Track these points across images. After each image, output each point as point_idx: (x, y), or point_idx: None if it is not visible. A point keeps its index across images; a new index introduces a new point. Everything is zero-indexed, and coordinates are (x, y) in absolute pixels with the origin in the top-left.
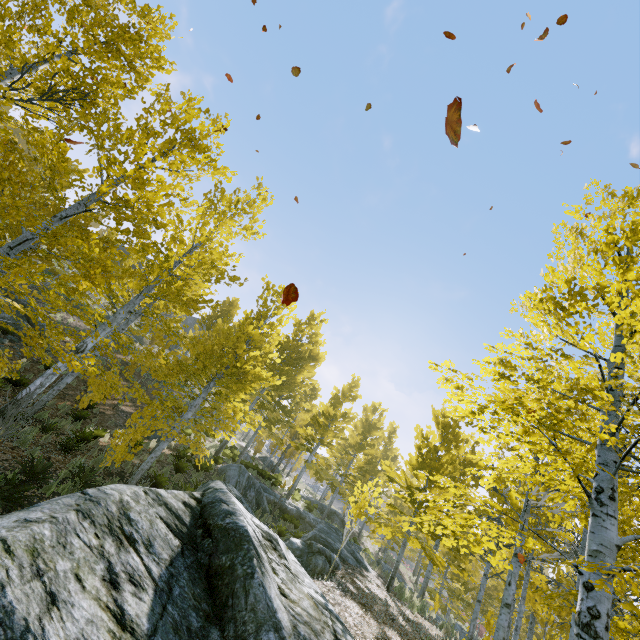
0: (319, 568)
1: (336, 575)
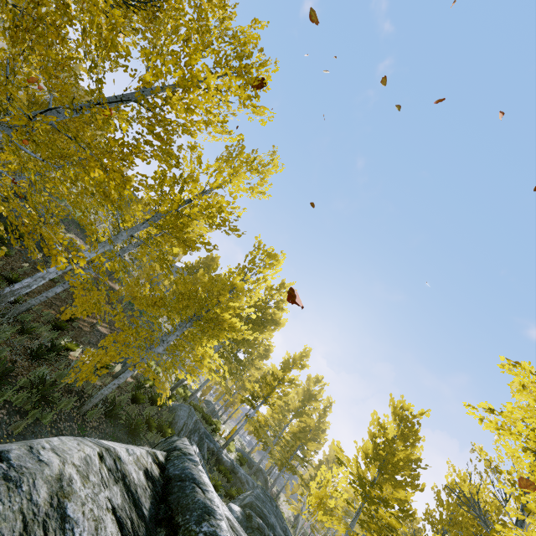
0: None
1: None
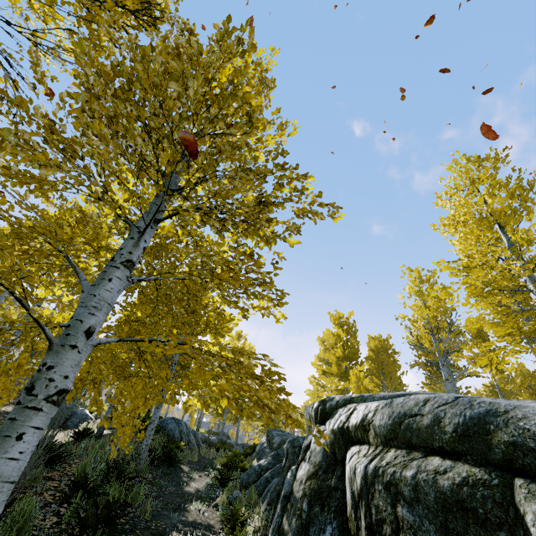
0: None
1: None
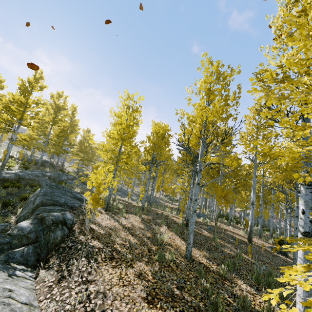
0: (59, 238)
1: (75, 232)
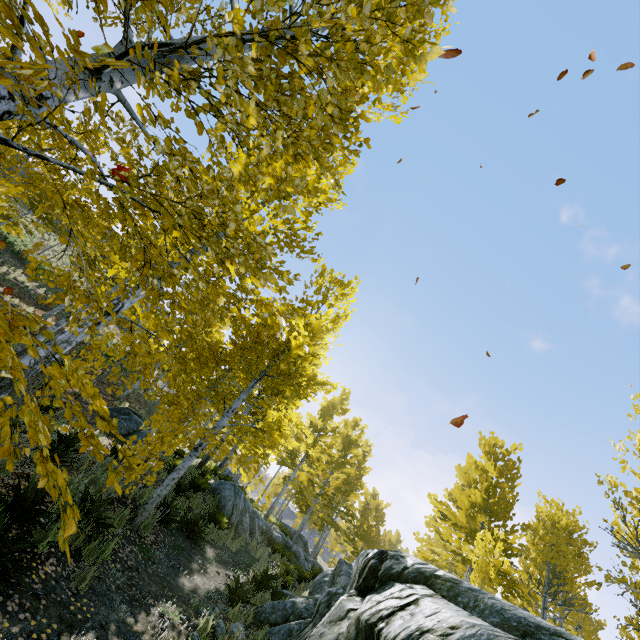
0: None
1: None
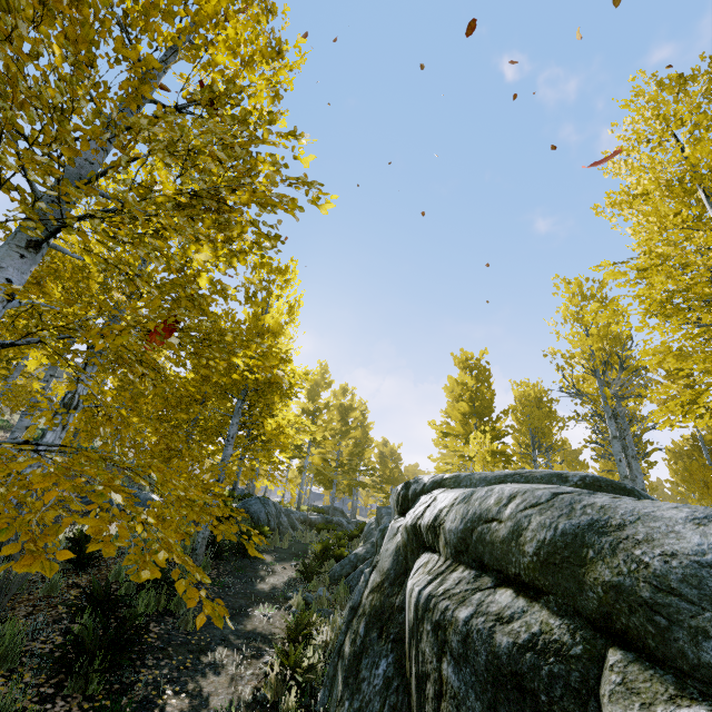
0: None
1: None
